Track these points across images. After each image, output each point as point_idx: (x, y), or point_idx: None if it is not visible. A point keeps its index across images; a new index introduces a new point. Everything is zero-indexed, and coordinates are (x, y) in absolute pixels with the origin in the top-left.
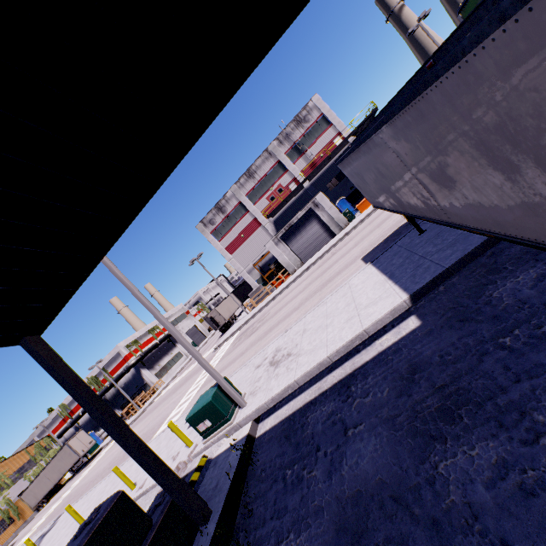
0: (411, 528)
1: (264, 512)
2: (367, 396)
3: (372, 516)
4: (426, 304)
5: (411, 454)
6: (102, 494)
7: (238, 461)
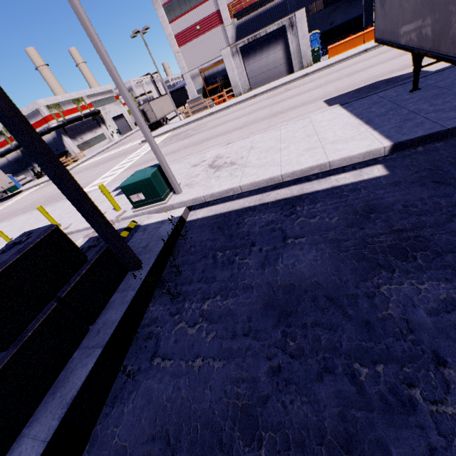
0: (342, 322)
1: (191, 275)
2: (313, 218)
3: (303, 304)
4: (398, 158)
5: (353, 272)
6: (25, 224)
7: (170, 233)
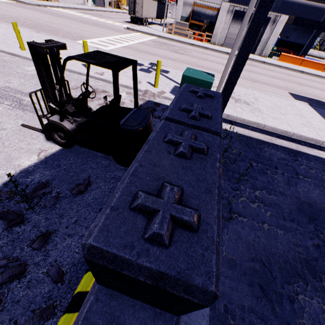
0: None
1: (237, 168)
2: (311, 169)
3: (321, 217)
4: None
5: None
6: (31, 40)
7: None
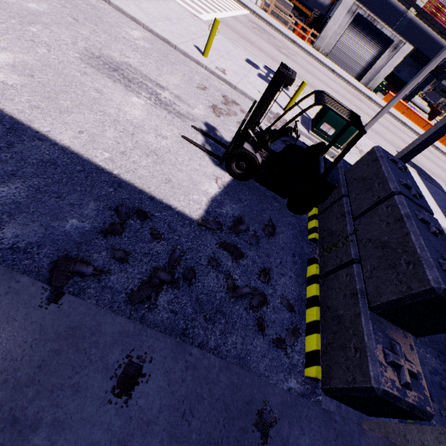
0: None
1: None
2: None
3: None
4: None
5: None
6: None
7: None
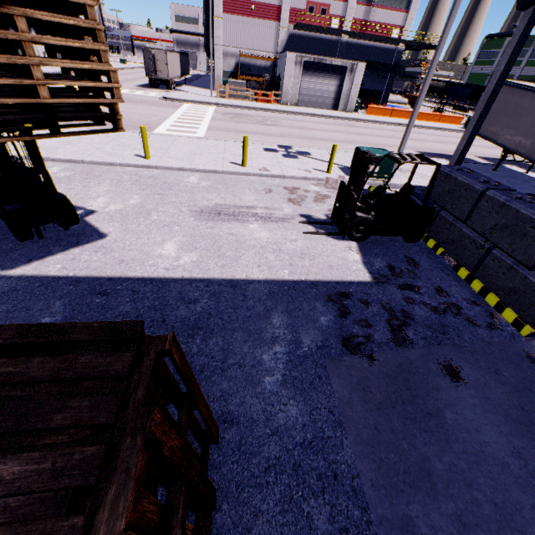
0: None
1: None
2: None
3: None
4: None
5: None
6: (124, 143)
7: None
